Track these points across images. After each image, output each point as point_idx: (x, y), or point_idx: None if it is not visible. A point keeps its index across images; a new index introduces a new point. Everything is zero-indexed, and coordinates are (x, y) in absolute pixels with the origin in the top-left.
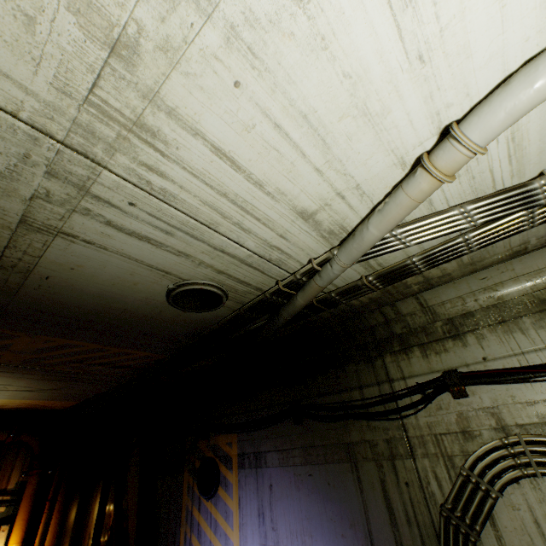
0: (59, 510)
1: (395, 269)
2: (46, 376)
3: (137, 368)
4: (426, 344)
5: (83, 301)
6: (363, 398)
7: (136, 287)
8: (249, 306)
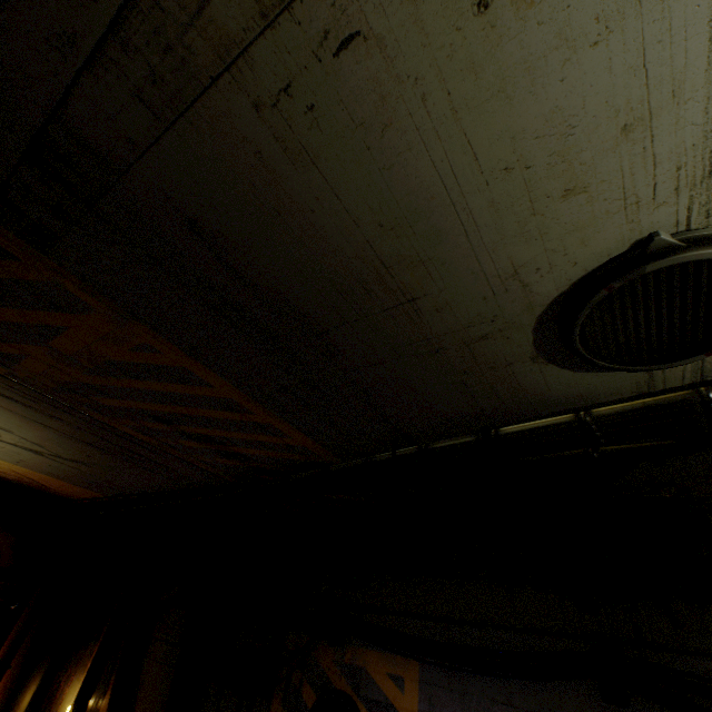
0: (5, 686)
1: None
2: (82, 433)
3: (257, 466)
4: None
5: (340, 225)
6: None
7: (552, 207)
8: None
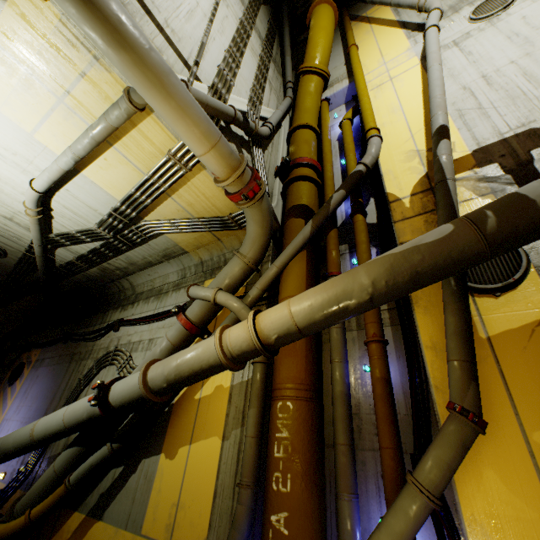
0: None
1: (82, 256)
2: None
3: None
4: (125, 305)
5: None
6: (91, 331)
7: None
8: (18, 260)
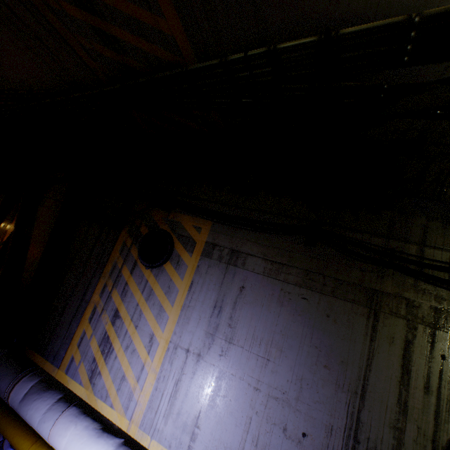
0: None
1: None
2: None
3: (129, 65)
4: None
5: None
6: (424, 257)
7: None
8: None
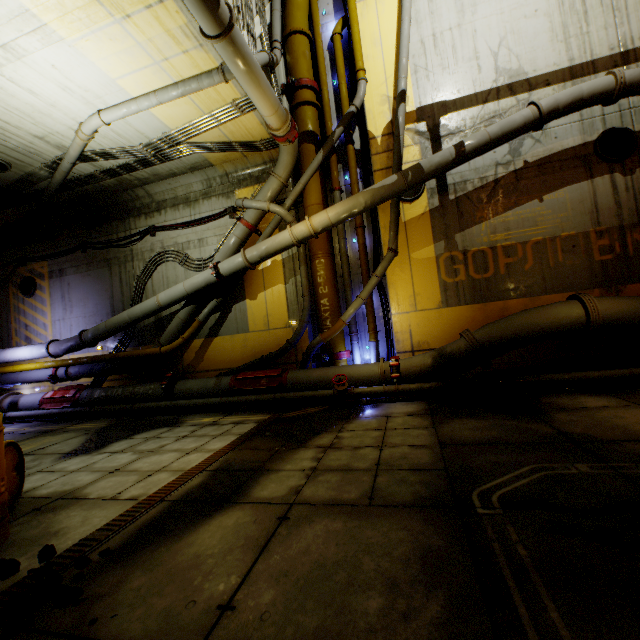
0: None
1: (108, 170)
2: None
3: None
4: (148, 213)
5: None
6: (118, 238)
7: None
8: (29, 174)
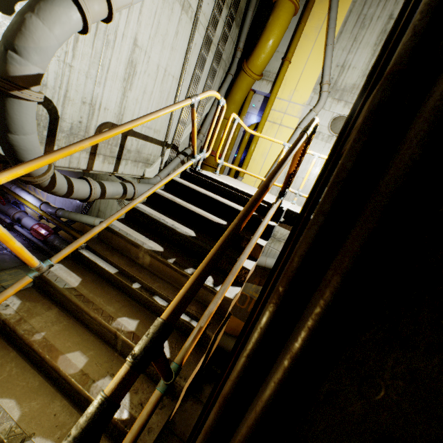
0: None
1: None
2: None
3: None
4: None
5: None
6: None
7: None
8: None
